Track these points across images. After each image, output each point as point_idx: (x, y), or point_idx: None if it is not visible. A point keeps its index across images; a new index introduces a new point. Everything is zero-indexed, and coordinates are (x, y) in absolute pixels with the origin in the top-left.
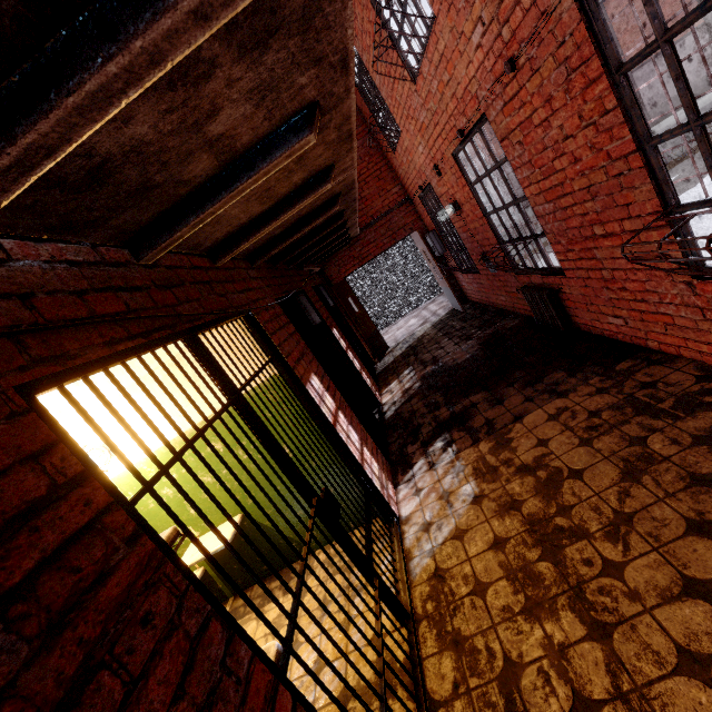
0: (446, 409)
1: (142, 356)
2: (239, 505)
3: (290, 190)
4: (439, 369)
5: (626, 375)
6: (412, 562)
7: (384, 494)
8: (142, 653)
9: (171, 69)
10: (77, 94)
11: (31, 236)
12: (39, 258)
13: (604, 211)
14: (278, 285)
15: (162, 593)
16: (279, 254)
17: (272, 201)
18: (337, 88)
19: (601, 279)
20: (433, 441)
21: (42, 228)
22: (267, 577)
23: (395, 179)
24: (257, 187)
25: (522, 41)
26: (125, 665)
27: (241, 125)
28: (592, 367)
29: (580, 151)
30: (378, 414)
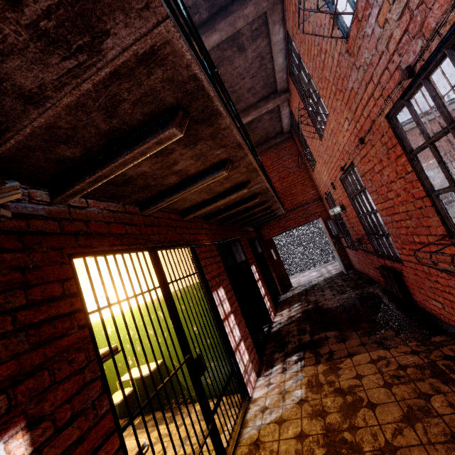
0: (308, 336)
1: (141, 256)
2: (139, 337)
3: (225, 190)
4: (316, 309)
5: (436, 346)
6: (245, 429)
7: (245, 377)
8: (63, 374)
9: (156, 152)
10: (116, 163)
11: (100, 199)
12: (99, 208)
13: (417, 228)
14: (221, 234)
15: (83, 355)
16: (227, 218)
17: (214, 194)
18: (239, 154)
19: (423, 272)
20: (292, 354)
21: (105, 197)
22: (165, 409)
23: (313, 186)
24: (204, 188)
25: (365, 131)
26: (55, 374)
27: (190, 166)
28: (414, 334)
29: (399, 190)
30: (268, 327)
